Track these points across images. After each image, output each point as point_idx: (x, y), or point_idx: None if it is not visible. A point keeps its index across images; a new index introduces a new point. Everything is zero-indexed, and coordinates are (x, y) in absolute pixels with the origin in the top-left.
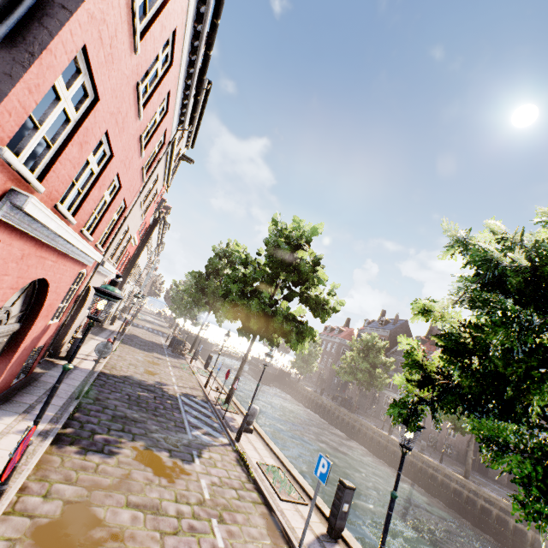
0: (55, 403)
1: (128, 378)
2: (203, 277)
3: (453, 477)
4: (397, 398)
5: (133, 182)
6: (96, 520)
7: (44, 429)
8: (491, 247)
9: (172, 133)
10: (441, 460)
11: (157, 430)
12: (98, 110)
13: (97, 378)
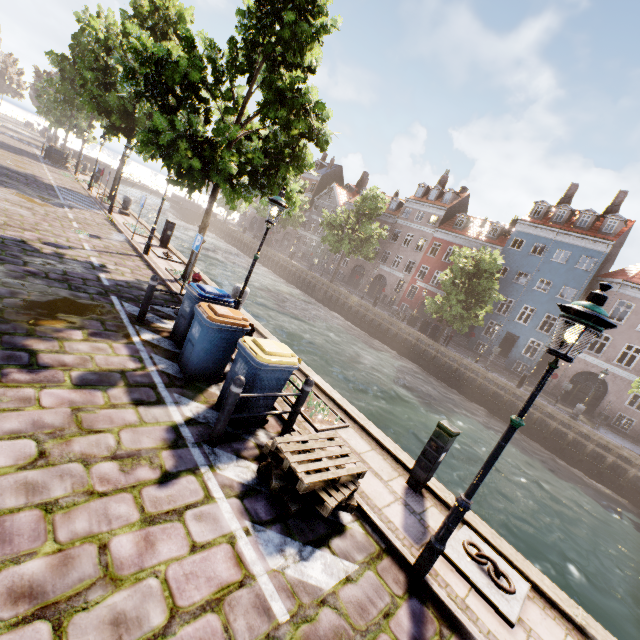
0: None
1: None
2: (70, 65)
3: (322, 282)
4: (314, 239)
5: None
6: None
7: None
8: (134, 42)
9: None
10: (321, 275)
11: (29, 191)
12: None
13: None
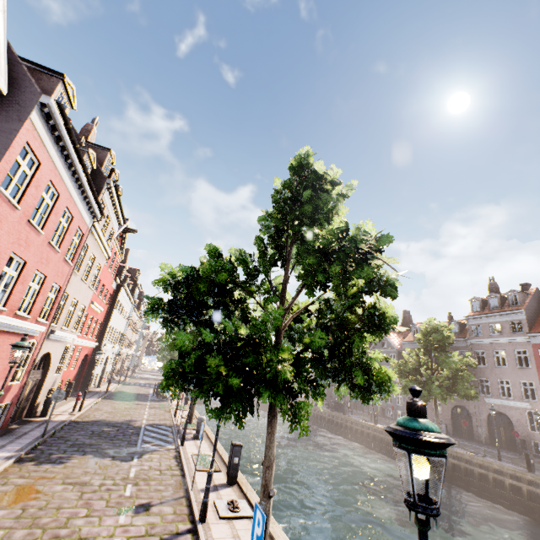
0: (23, 442)
1: (98, 421)
2: None
3: None
4: None
5: (59, 270)
6: (36, 490)
7: (10, 455)
8: (163, 275)
9: (89, 225)
10: None
11: (108, 447)
12: (1, 246)
13: (67, 425)
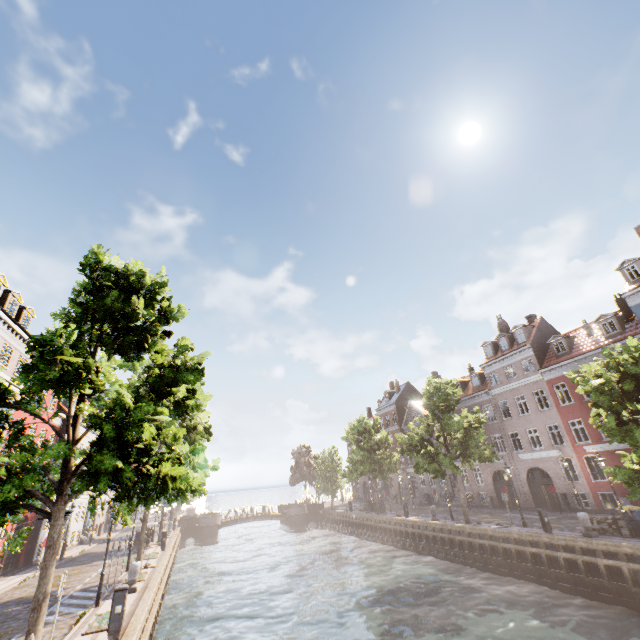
0: None
1: (10, 601)
2: None
3: (454, 529)
4: None
5: None
6: None
7: None
8: None
9: None
10: (451, 516)
11: None
12: None
13: None
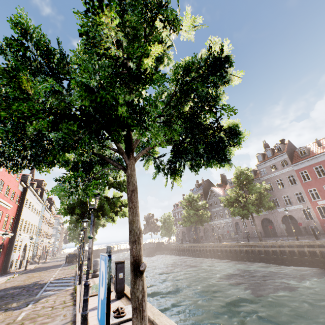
0: None
1: (7, 288)
2: None
3: (254, 244)
4: (222, 222)
5: None
6: None
7: None
8: None
9: None
10: (248, 240)
11: (5, 303)
12: None
13: None
